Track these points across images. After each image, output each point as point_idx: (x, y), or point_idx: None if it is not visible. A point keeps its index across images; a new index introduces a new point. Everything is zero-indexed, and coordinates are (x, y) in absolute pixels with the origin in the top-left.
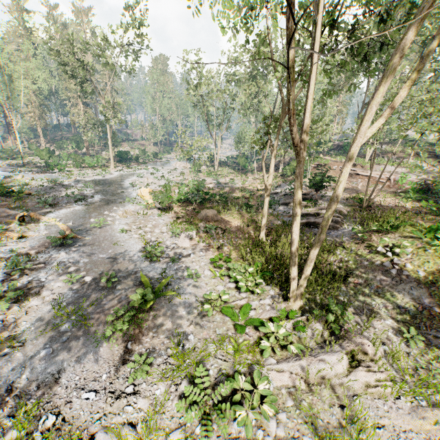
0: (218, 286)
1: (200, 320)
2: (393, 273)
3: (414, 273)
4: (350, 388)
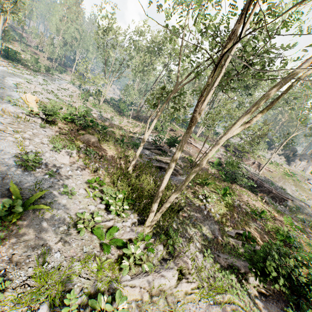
0: (90, 205)
1: (69, 237)
2: (204, 213)
3: (214, 215)
4: (176, 296)
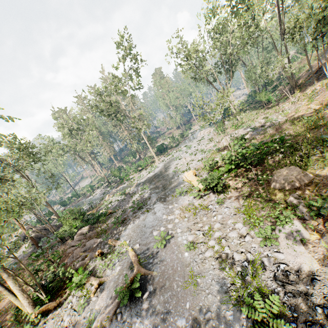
0: None
1: None
2: None
3: None
4: None
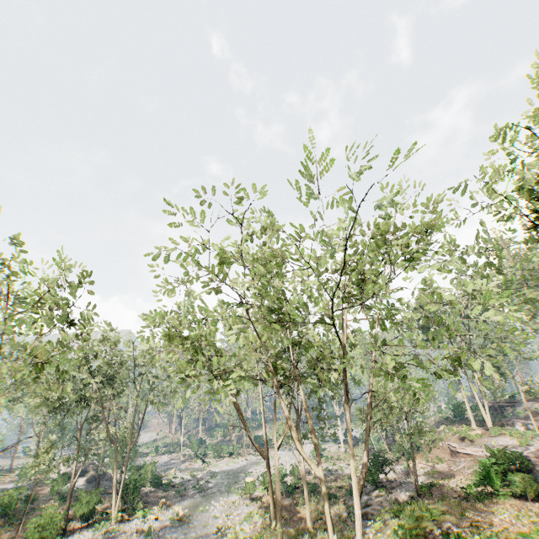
0: None
1: None
2: None
3: None
4: None
